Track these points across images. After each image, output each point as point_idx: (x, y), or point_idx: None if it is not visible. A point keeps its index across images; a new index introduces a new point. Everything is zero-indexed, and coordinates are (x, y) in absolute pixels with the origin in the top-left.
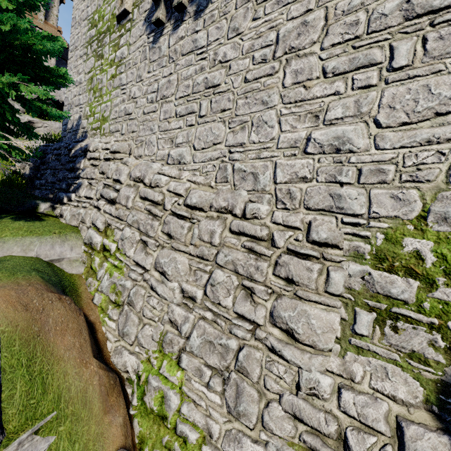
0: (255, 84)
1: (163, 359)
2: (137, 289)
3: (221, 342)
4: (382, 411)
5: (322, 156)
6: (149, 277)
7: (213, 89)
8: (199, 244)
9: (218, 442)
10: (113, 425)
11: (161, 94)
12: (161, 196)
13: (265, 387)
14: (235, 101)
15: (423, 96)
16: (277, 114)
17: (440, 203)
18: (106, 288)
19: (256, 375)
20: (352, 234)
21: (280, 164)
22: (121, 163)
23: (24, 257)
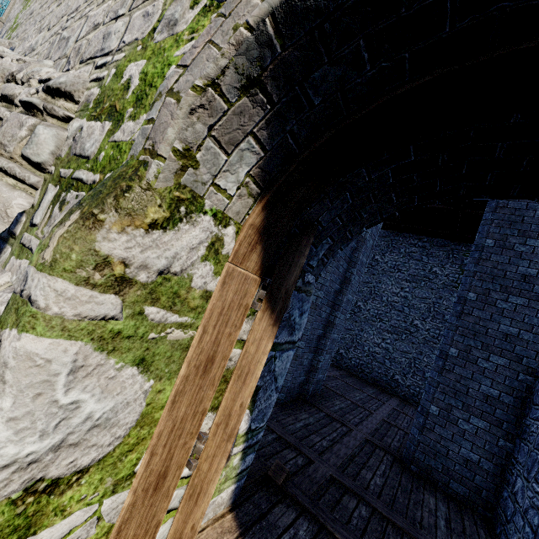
0: None
1: None
2: None
3: None
4: None
5: None
6: None
7: None
8: None
9: None
10: None
11: None
12: None
13: None
14: None
15: None
16: None
17: (175, 3)
18: None
19: None
20: (95, 79)
21: (90, 17)
22: None
23: None
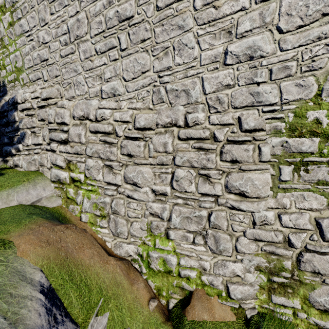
0: (168, 11)
1: (154, 239)
2: (116, 201)
3: (195, 214)
4: (307, 218)
5: (239, 64)
6: (123, 190)
7: (128, 22)
8: (156, 155)
9: (211, 271)
10: (140, 289)
11: (74, 35)
12: (110, 127)
13: (233, 231)
14: (152, 30)
15: (312, 1)
16: (195, 36)
17: None
18: (89, 208)
19: (225, 226)
20: (271, 118)
21: (206, 78)
22: (57, 108)
23: (10, 208)
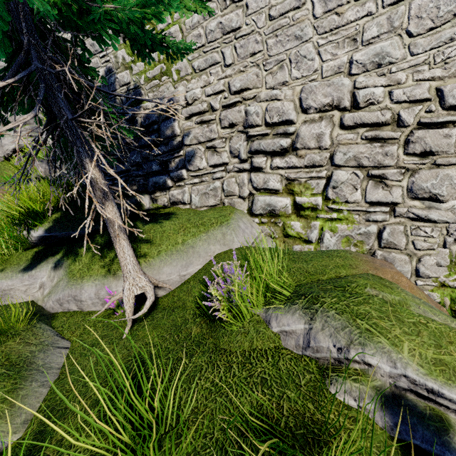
0: None
1: None
2: (392, 228)
3: None
4: None
5: None
6: (405, 211)
7: None
8: None
9: None
10: None
11: None
12: (389, 113)
13: None
14: None
15: None
16: None
17: None
18: (335, 245)
19: None
20: None
21: None
22: (261, 102)
23: (244, 250)
